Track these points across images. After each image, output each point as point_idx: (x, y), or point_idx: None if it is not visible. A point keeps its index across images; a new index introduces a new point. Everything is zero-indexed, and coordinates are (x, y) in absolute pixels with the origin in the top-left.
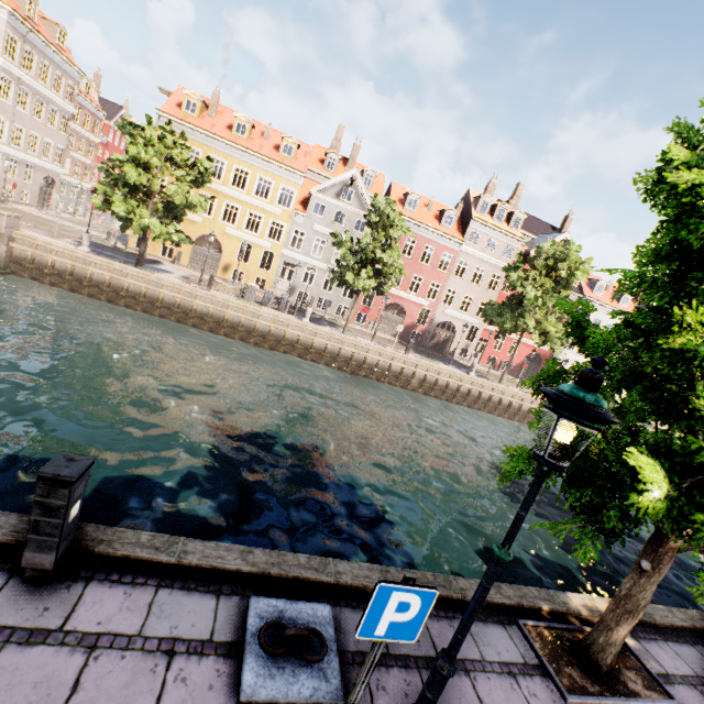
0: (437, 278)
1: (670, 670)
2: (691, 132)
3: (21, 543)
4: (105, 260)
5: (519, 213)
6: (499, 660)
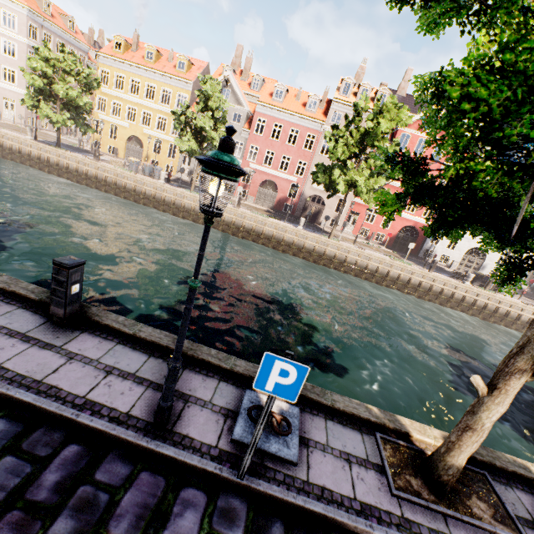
0: (303, 157)
1: None
2: None
3: None
4: (34, 142)
5: (384, 90)
6: None
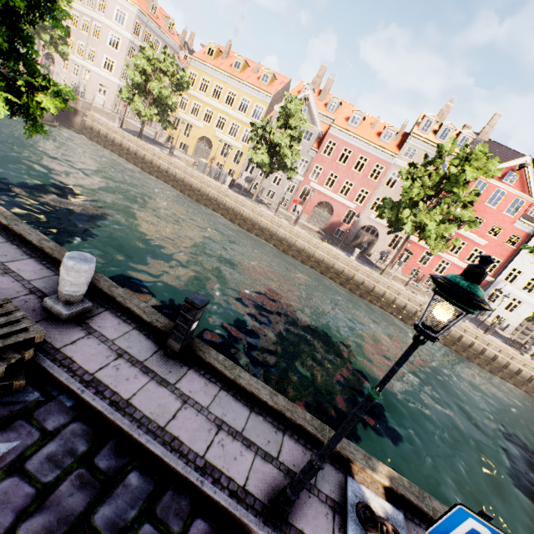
0: (366, 186)
1: None
2: None
3: None
4: (120, 130)
5: (467, 133)
6: None
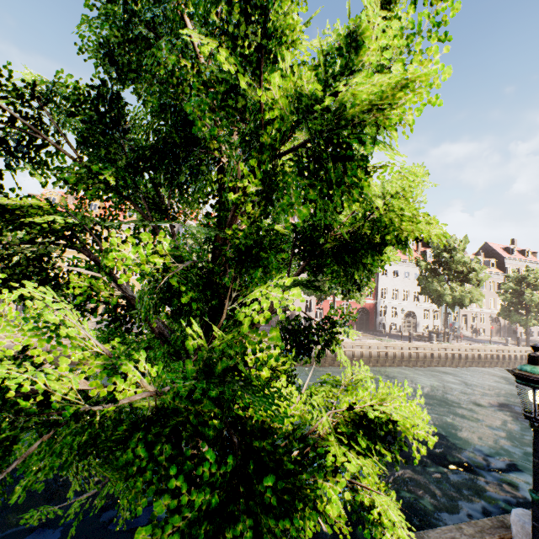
0: None
1: None
2: None
3: None
4: None
5: None
6: None
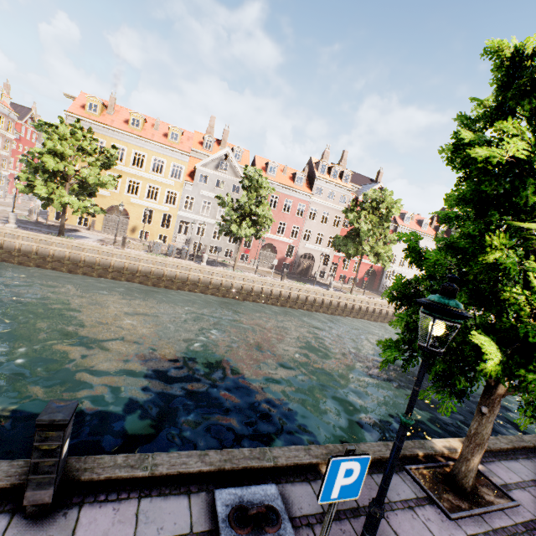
0: (296, 222)
1: (507, 481)
2: (469, 120)
3: (16, 485)
4: (31, 233)
5: (348, 172)
6: (400, 499)
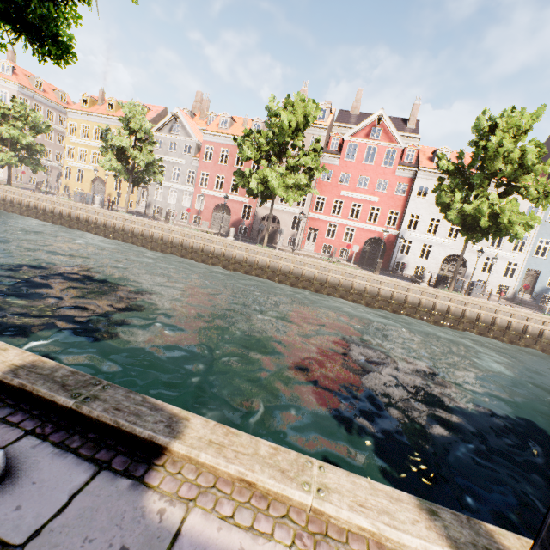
0: None
1: None
2: None
3: None
4: None
5: (323, 105)
6: None
